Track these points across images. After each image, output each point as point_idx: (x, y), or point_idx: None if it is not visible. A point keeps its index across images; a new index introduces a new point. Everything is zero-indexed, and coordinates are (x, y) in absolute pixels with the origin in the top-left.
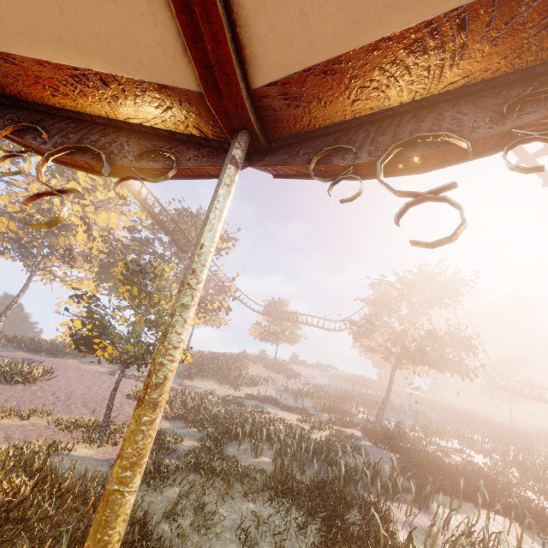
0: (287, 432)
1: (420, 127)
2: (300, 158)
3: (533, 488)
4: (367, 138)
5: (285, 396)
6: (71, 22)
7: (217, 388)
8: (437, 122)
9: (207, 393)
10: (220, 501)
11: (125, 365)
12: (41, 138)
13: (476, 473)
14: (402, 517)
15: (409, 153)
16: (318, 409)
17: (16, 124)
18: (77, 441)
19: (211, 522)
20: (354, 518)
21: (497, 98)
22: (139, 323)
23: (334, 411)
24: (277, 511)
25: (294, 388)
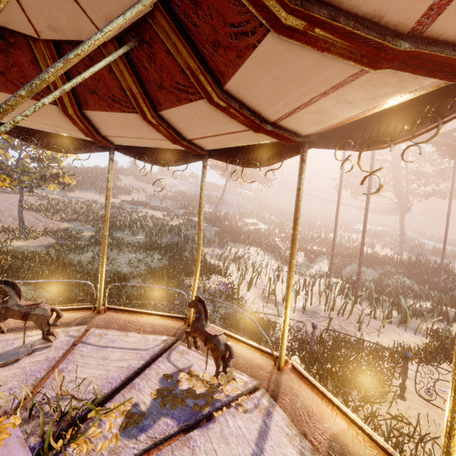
0: (154, 223)
1: (162, 156)
2: (132, 154)
3: (279, 236)
4: (150, 154)
5: (154, 200)
6: (58, 131)
7: (98, 197)
8: (165, 156)
9: (90, 202)
10: (117, 255)
11: (22, 189)
12: (34, 142)
13: (256, 233)
14: (210, 252)
15: (158, 165)
16: (177, 208)
17: (20, 135)
18: (11, 239)
19: (114, 262)
20: (186, 255)
21: (177, 154)
22: (27, 160)
23: (188, 208)
24: (148, 256)
25: (161, 194)
